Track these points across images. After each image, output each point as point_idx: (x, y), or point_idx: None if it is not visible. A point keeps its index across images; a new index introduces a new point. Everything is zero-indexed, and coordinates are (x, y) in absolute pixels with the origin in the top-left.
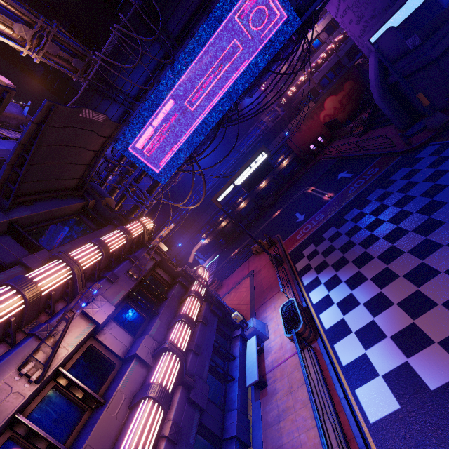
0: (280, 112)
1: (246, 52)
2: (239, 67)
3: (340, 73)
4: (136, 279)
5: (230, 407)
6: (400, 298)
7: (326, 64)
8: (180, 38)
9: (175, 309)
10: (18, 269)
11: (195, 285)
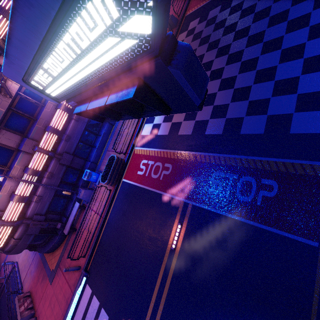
0: None
1: None
2: None
3: None
4: None
5: None
6: None
7: None
8: None
9: None
10: None
11: None
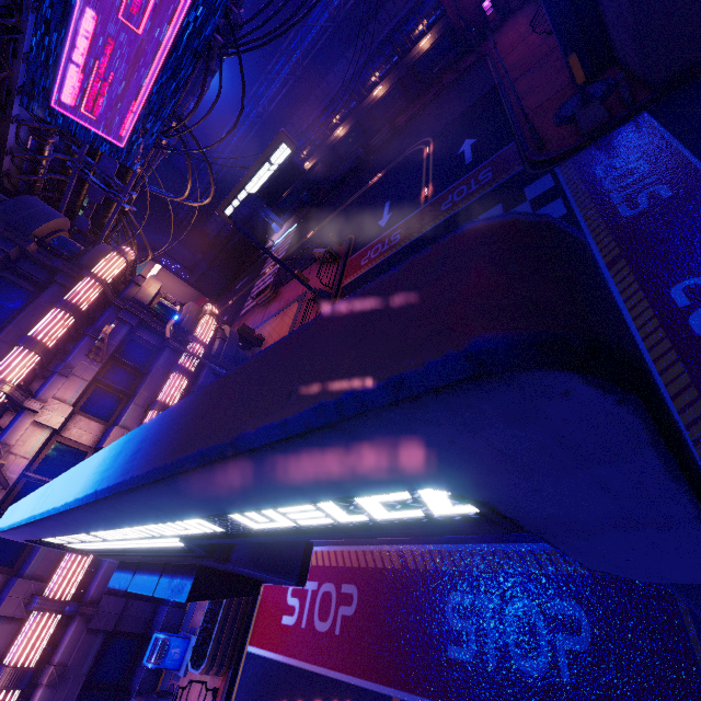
0: None
1: None
2: None
3: None
4: (100, 362)
5: None
6: None
7: None
8: None
9: (158, 386)
10: None
11: (184, 356)
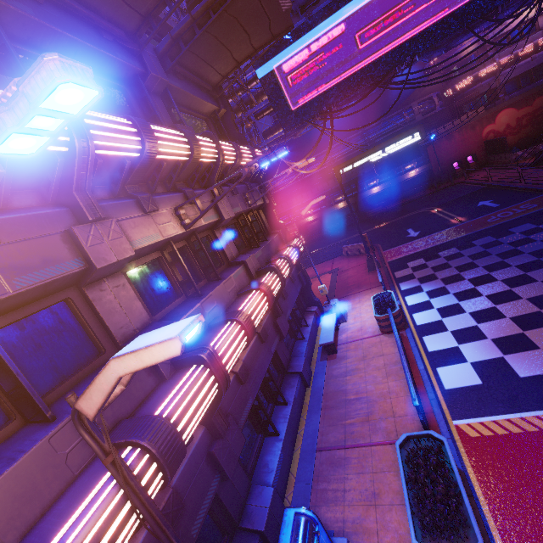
0: (437, 106)
1: None
2: (439, 12)
3: (539, 80)
4: (249, 205)
5: (297, 355)
6: (515, 314)
7: (527, 61)
8: None
9: (273, 253)
10: None
11: (295, 242)
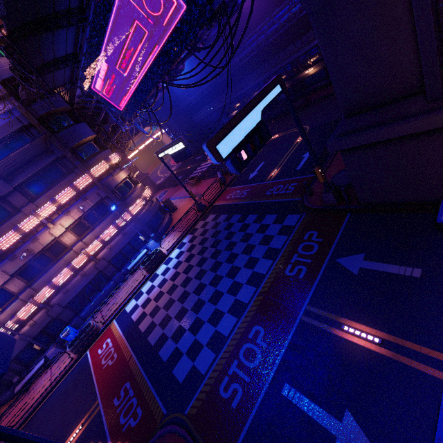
0: None
1: (155, 35)
2: (153, 48)
3: None
4: (83, 212)
5: (122, 269)
6: (163, 289)
7: None
8: (83, 5)
9: (105, 228)
10: (21, 214)
11: (120, 218)
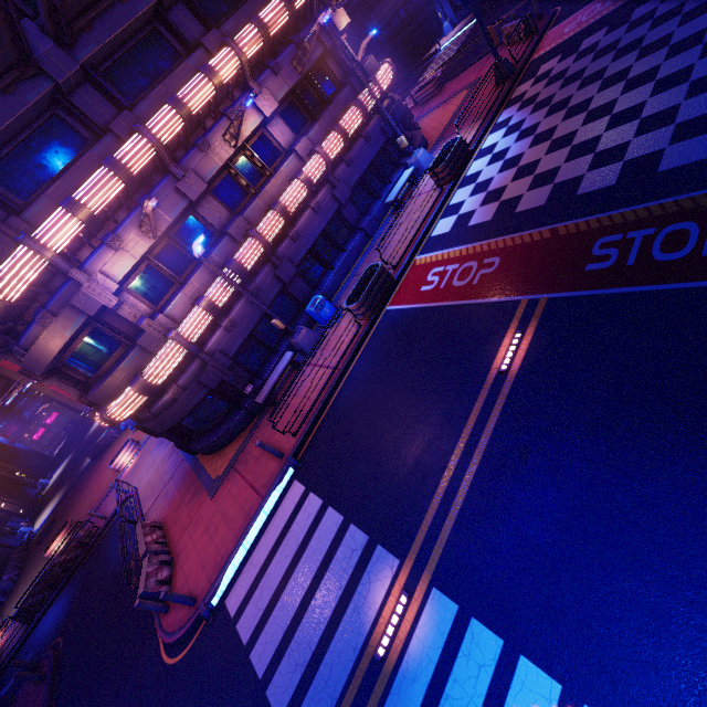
0: None
1: None
2: None
3: None
4: (300, 74)
5: (369, 214)
6: (525, 162)
7: None
8: None
9: (337, 118)
10: (202, 52)
11: (364, 93)
